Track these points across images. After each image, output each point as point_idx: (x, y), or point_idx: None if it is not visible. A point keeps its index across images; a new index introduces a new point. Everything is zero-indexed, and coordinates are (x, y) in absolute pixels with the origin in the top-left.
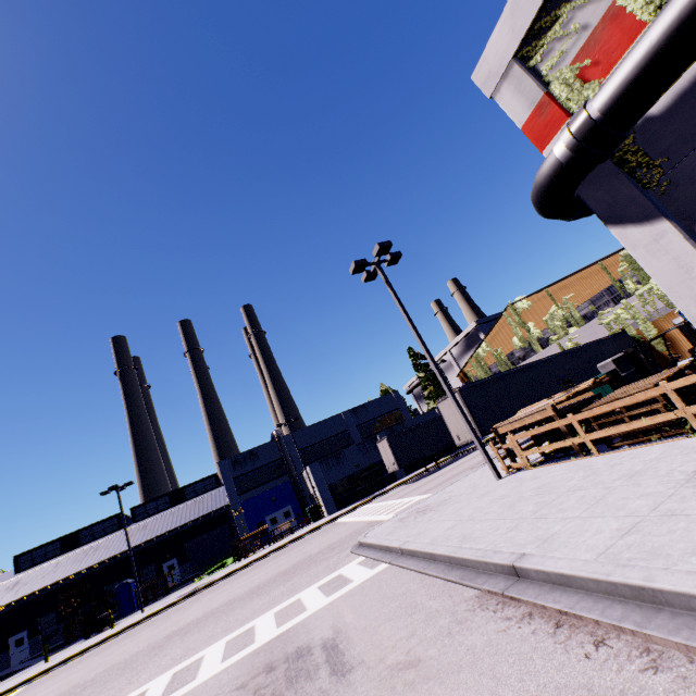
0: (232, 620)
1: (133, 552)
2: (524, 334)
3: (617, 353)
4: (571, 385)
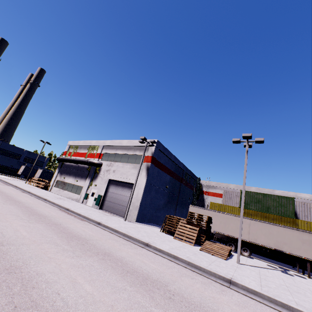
0: None
1: None
2: None
3: None
4: None
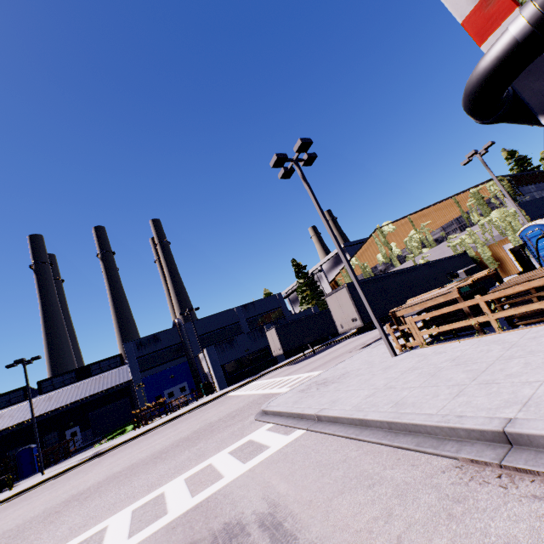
0: (136, 485)
1: (37, 421)
2: (387, 252)
3: (461, 268)
4: (430, 289)
